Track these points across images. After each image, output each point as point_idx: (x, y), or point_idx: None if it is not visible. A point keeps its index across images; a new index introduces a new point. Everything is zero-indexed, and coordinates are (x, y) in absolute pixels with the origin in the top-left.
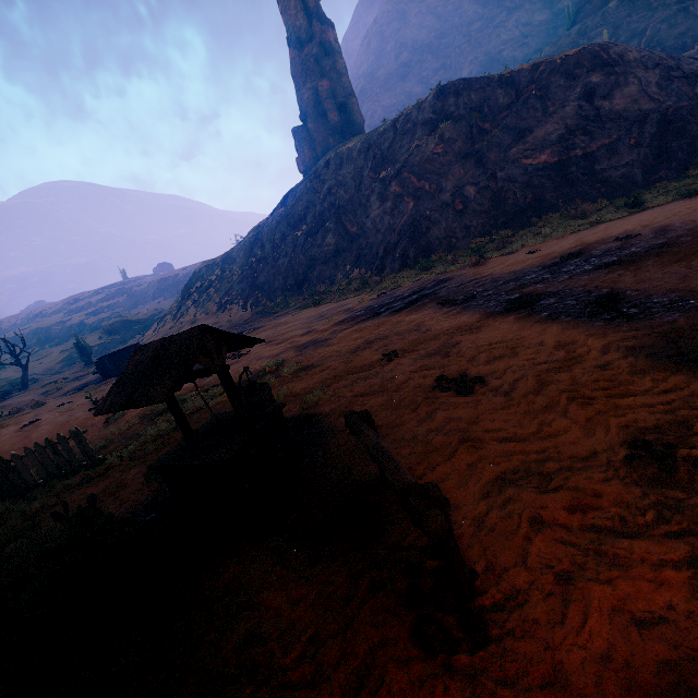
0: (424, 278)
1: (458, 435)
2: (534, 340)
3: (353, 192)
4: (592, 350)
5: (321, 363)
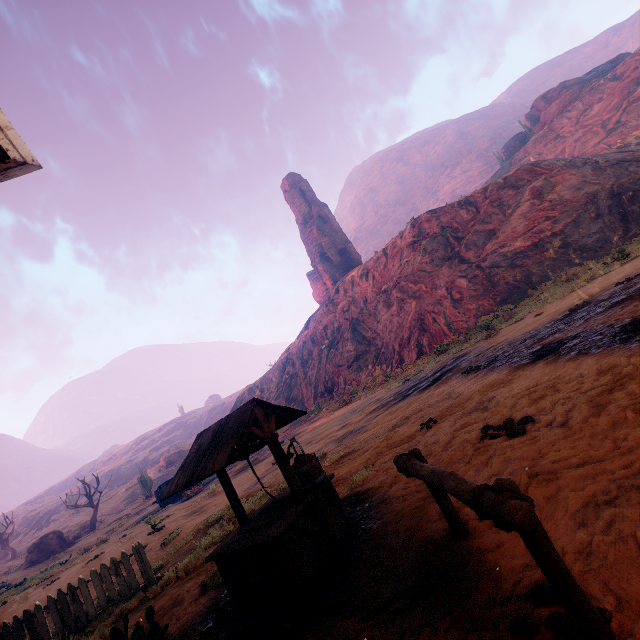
0: (443, 359)
1: (524, 472)
2: (572, 374)
3: (362, 306)
4: (639, 366)
5: (361, 447)
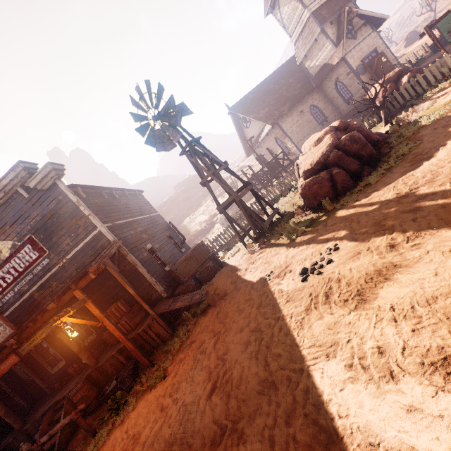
0: None
1: None
2: None
3: None
4: None
5: None
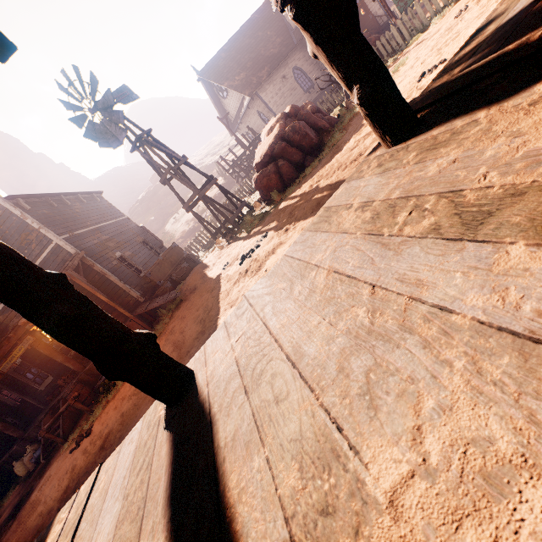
0: None
1: None
2: None
3: None
4: None
5: None
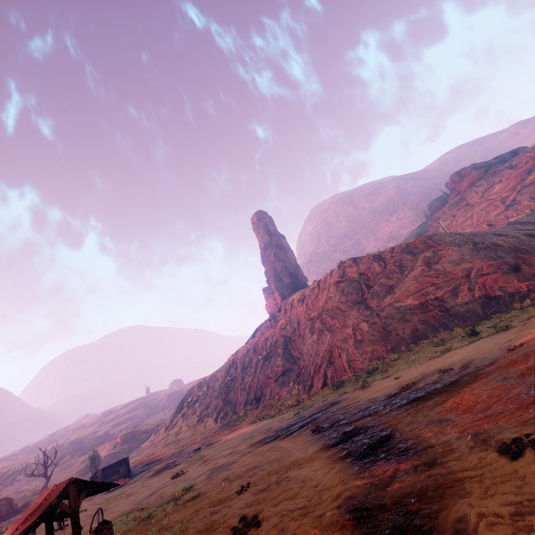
0: (329, 398)
1: None
2: (316, 482)
3: (296, 327)
4: (329, 497)
5: (208, 491)
